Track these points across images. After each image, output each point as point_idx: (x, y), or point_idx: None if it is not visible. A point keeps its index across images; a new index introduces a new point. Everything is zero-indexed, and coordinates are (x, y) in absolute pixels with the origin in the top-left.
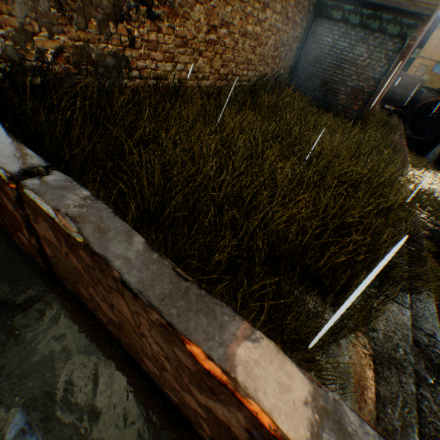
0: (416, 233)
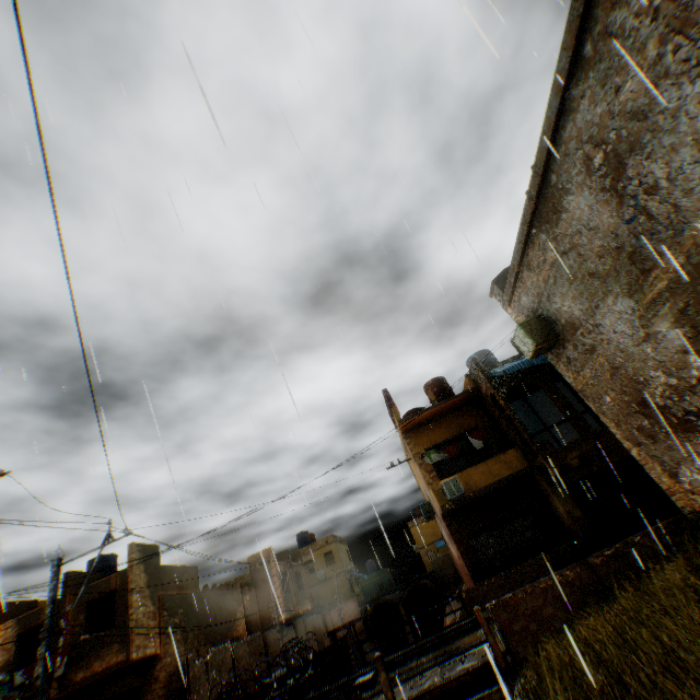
0: (521, 695)
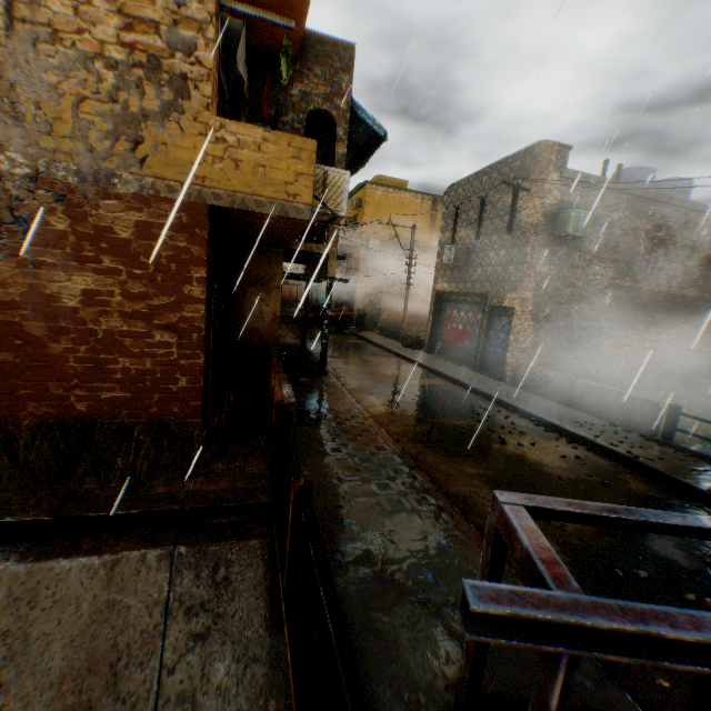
0: None
